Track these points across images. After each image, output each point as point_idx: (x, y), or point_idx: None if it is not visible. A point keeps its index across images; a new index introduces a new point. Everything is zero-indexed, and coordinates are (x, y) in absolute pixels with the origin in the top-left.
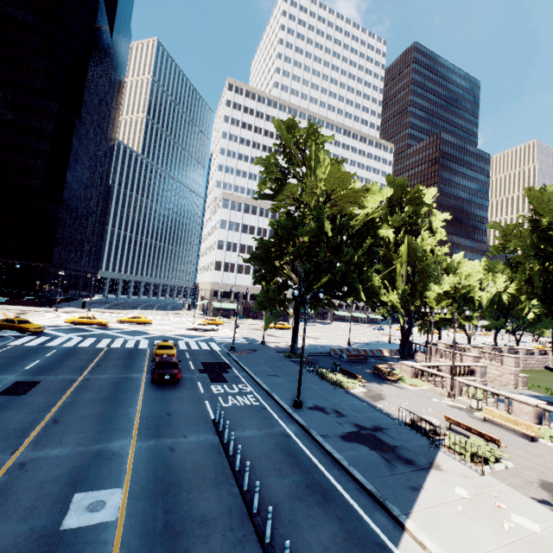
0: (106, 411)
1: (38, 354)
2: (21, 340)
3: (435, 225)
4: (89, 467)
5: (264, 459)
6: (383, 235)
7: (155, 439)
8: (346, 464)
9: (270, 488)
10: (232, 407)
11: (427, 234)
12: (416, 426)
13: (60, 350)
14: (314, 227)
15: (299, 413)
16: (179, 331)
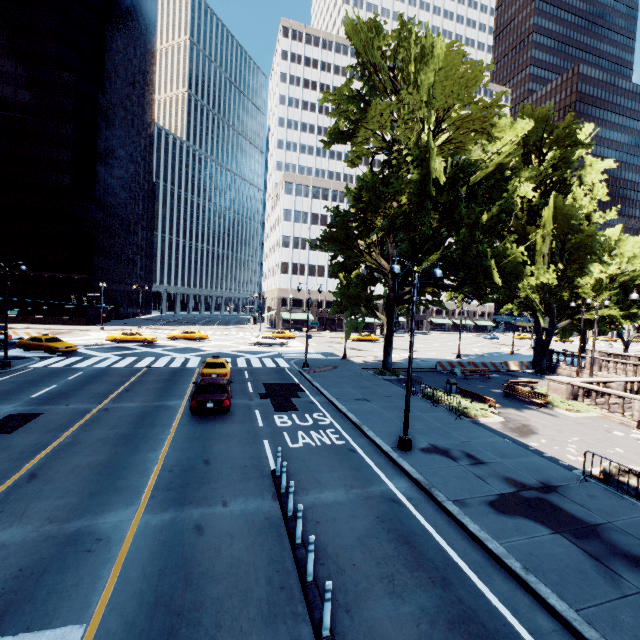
0: (114, 458)
1: (58, 378)
2: (46, 361)
3: (591, 180)
4: (46, 569)
5: (360, 551)
6: (513, 198)
7: (176, 508)
8: (518, 568)
9: (377, 629)
10: (304, 449)
11: (582, 192)
12: (614, 482)
13: (88, 372)
14: (417, 177)
15: (409, 459)
16: (240, 347)
